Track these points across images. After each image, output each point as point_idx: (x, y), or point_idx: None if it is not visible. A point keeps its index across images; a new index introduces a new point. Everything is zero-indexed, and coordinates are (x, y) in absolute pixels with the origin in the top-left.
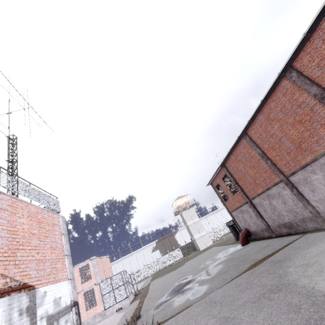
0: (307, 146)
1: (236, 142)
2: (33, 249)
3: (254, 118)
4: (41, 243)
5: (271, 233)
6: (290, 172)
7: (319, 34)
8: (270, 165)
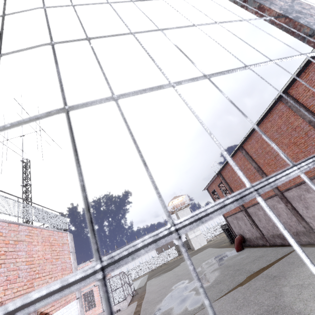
0: None
1: (232, 154)
2: (47, 275)
3: (250, 134)
4: (54, 267)
5: (266, 242)
6: (284, 188)
7: (314, 68)
8: None
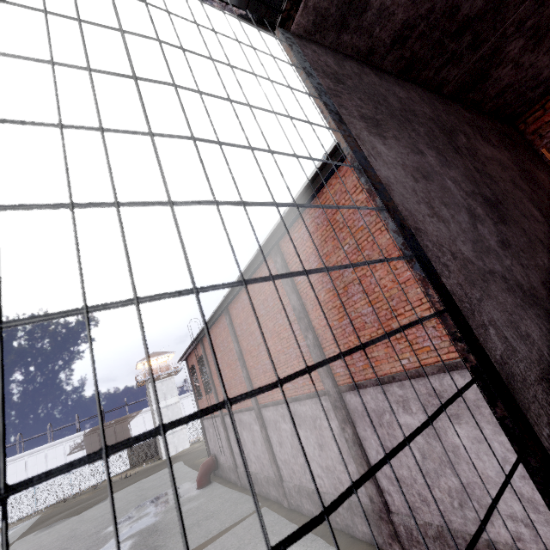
0: (282, 376)
1: (214, 317)
2: None
3: (233, 294)
4: None
5: (238, 479)
6: (263, 401)
7: (308, 221)
8: (246, 378)
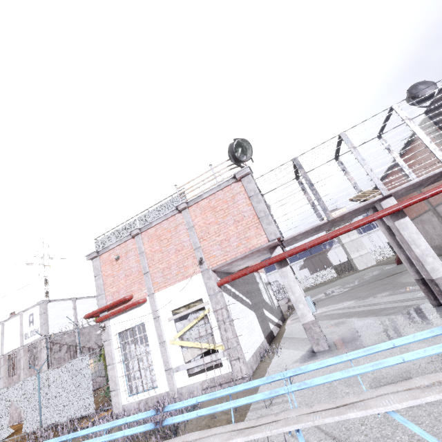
0: None
1: (388, 170)
2: None
3: (401, 154)
4: None
5: None
6: (435, 203)
7: None
8: None
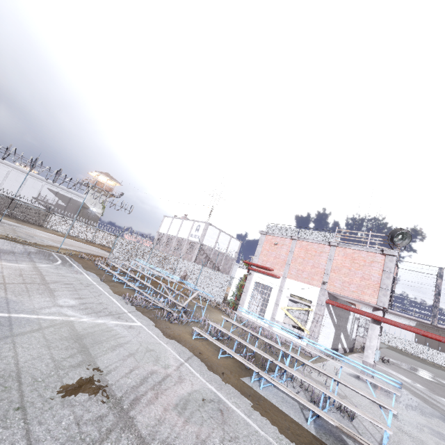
0: None
1: None
2: None
3: None
4: None
5: None
6: None
7: None
8: None
